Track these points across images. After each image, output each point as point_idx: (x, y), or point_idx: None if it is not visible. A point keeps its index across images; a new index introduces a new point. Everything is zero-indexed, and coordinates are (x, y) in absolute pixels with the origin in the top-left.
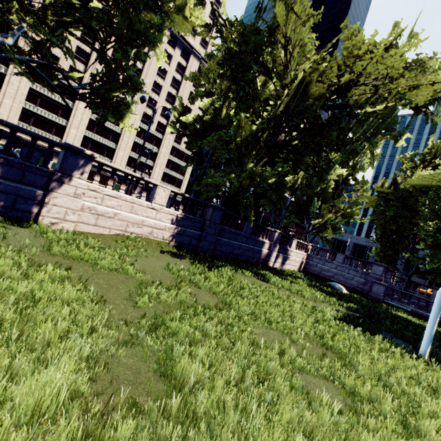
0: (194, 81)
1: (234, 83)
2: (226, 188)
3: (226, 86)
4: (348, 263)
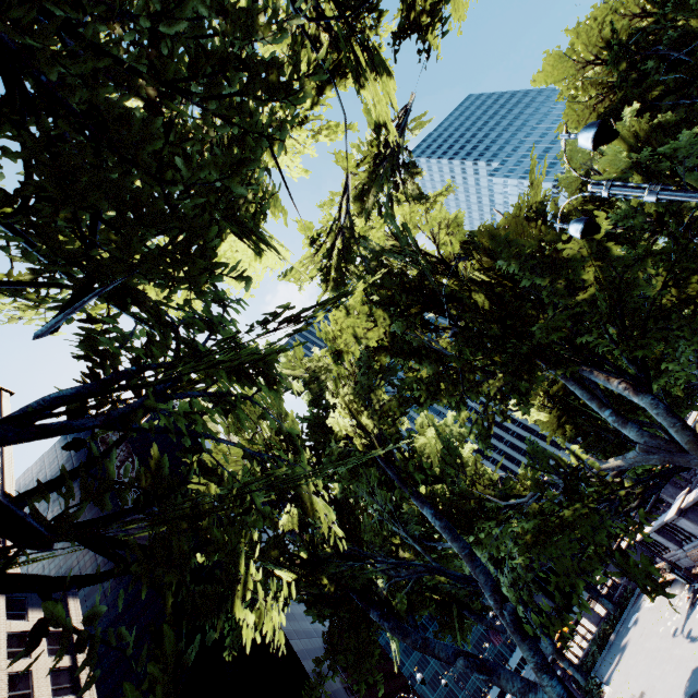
0: (237, 434)
1: (394, 318)
2: (625, 464)
3: (378, 336)
4: (684, 483)
